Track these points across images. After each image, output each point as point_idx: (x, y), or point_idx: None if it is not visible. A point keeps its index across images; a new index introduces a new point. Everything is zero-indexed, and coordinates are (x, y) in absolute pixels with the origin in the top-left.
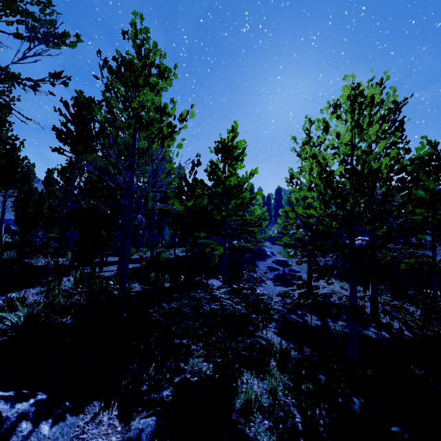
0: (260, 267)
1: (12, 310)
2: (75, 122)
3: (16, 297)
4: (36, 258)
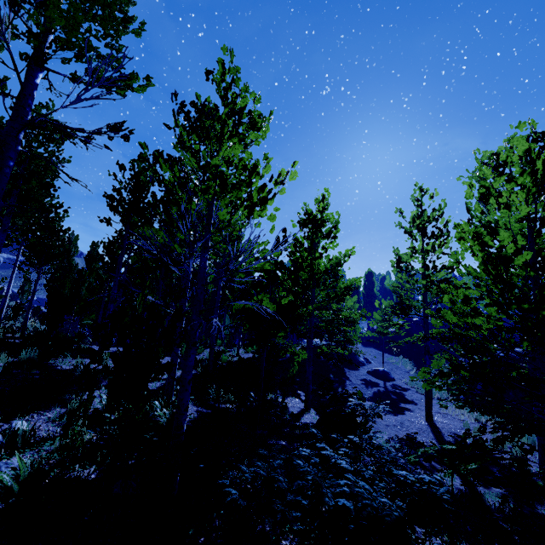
0: (351, 379)
1: (12, 451)
2: (131, 189)
3: (23, 429)
4: (62, 358)
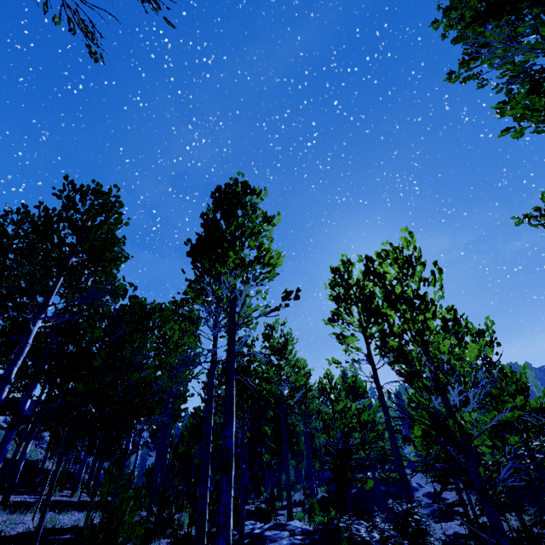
0: None
1: None
2: None
3: None
4: None
